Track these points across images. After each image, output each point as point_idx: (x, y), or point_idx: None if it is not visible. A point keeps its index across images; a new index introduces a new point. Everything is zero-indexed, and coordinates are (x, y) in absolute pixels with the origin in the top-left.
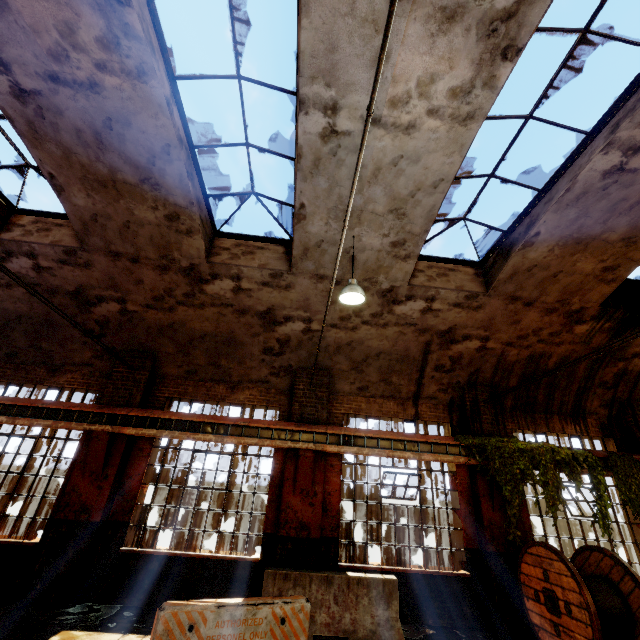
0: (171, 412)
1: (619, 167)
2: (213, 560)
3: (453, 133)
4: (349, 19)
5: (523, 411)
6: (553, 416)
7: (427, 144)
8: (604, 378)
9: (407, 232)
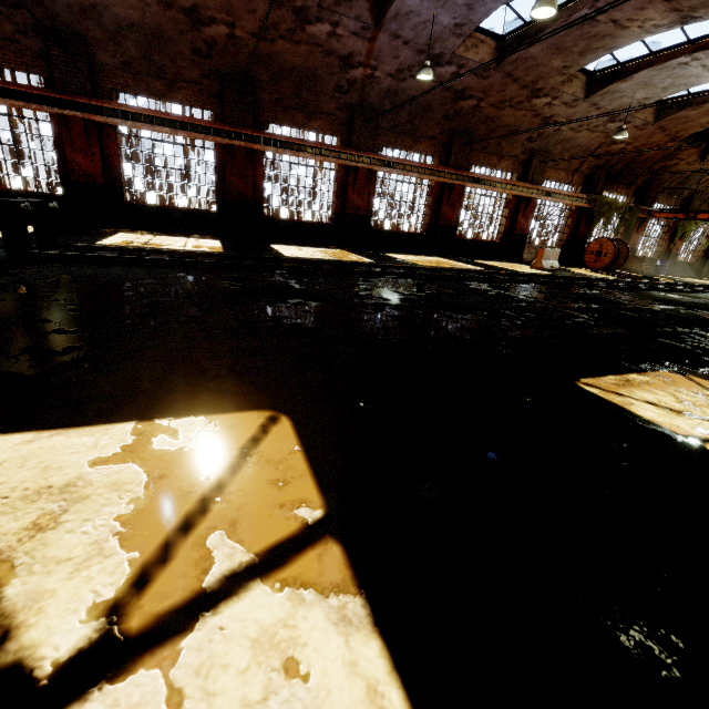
0: (483, 175)
1: None
2: (486, 242)
3: None
4: None
5: (611, 182)
6: (621, 185)
7: None
8: (655, 168)
9: (657, 96)
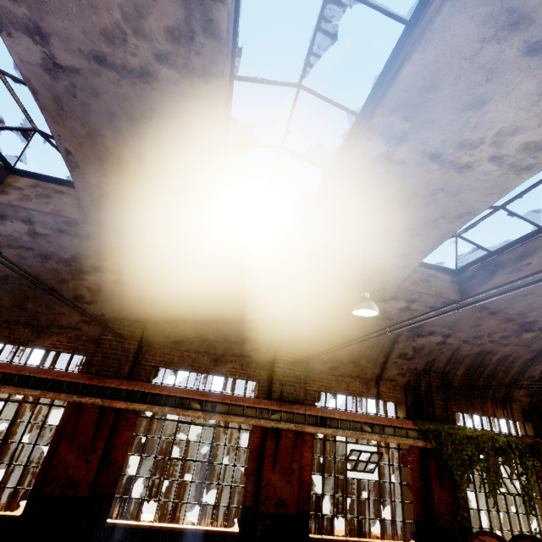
0: (160, 386)
1: None
2: (195, 532)
3: (503, 178)
4: (466, 63)
5: (464, 395)
6: (487, 401)
7: (473, 183)
8: (533, 373)
9: (414, 248)
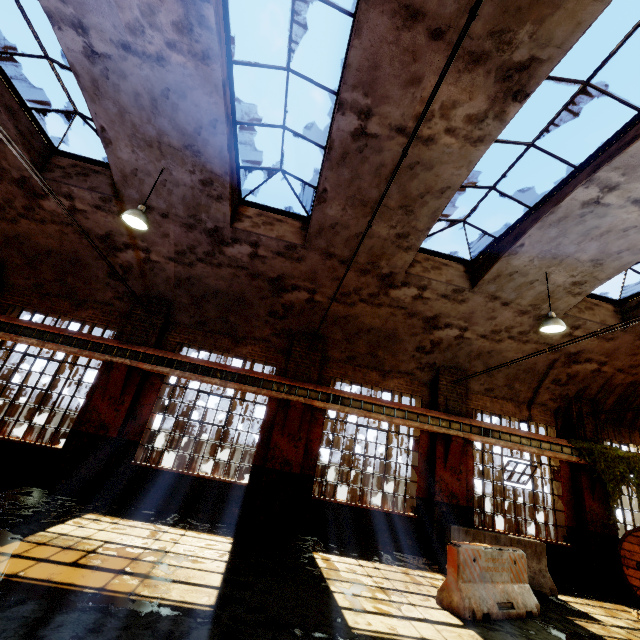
0: (346, 392)
1: None
2: (381, 513)
3: None
4: None
5: (612, 424)
6: (635, 431)
7: None
8: None
9: (592, 276)
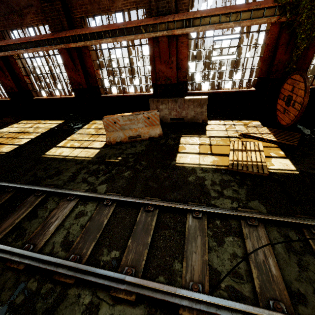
0: (84, 29)
1: None
2: (135, 96)
3: None
4: None
5: None
6: None
7: None
8: None
9: None
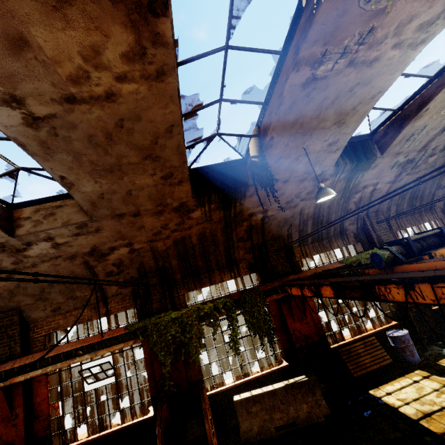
0: None
1: (32, 117)
2: None
3: None
4: None
5: (192, 277)
6: (215, 272)
7: None
8: (239, 235)
9: None
